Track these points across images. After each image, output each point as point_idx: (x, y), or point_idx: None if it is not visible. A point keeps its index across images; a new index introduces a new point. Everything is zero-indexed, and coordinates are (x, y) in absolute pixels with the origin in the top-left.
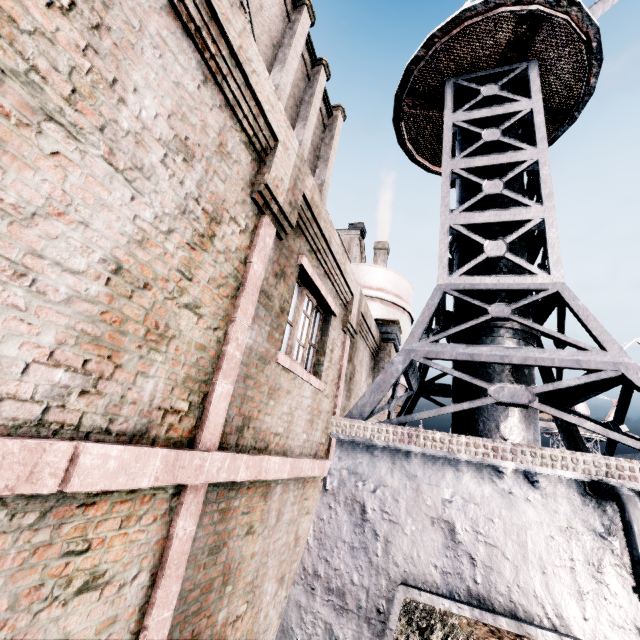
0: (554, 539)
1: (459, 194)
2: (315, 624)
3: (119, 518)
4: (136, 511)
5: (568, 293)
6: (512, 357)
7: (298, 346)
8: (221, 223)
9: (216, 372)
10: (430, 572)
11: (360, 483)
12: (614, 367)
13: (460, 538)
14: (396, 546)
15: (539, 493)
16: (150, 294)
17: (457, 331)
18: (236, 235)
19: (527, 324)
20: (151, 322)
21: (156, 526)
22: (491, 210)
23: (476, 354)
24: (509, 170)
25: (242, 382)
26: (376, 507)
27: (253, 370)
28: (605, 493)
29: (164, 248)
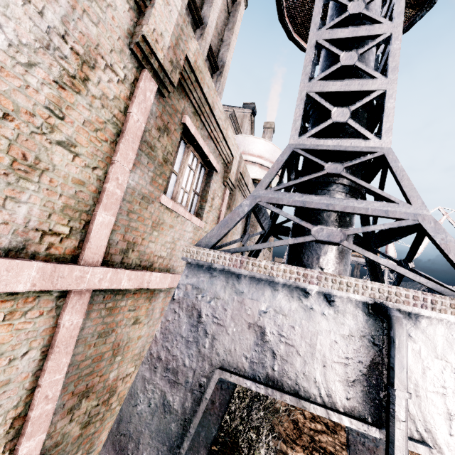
0: (337, 343)
1: (321, 67)
2: (154, 391)
3: (1, 313)
4: (20, 308)
5: (392, 156)
6: (336, 205)
7: (183, 192)
8: (95, 68)
9: (97, 205)
10: (241, 361)
11: (200, 295)
12: (414, 217)
13: (267, 339)
14: (220, 342)
15: (333, 310)
16: (12, 125)
17: (297, 183)
18: (114, 84)
19: (353, 180)
20: (17, 153)
21: (43, 319)
22: (343, 80)
23: (308, 202)
24: (366, 45)
25: (125, 215)
26: (209, 313)
27: (136, 207)
28: (381, 313)
29: (25, 81)
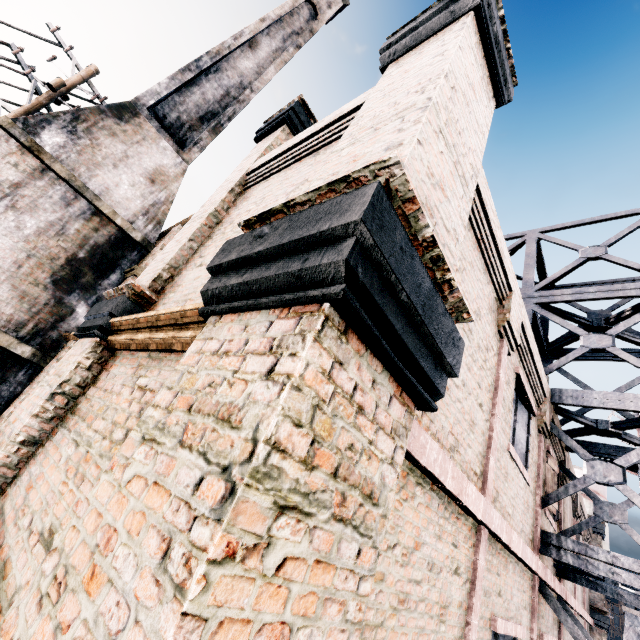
0: None
1: None
2: None
3: None
4: None
5: None
6: None
7: None
8: None
9: None
10: None
11: (636, 627)
12: None
13: None
14: None
15: None
16: None
17: None
18: None
19: None
20: None
21: None
22: None
23: None
24: None
25: None
26: None
27: None
28: None
29: None
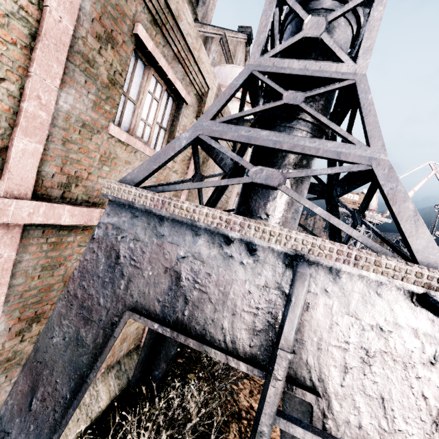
0: (250, 293)
1: None
2: (69, 326)
3: None
4: None
5: (364, 85)
6: (284, 143)
7: (144, 125)
8: None
9: (14, 128)
10: (154, 304)
11: (119, 236)
12: (368, 162)
13: (182, 284)
14: (135, 284)
15: (252, 259)
16: None
17: (247, 114)
18: None
19: (312, 113)
20: None
21: None
22: None
23: (254, 137)
24: None
25: (60, 145)
26: (127, 255)
27: (75, 136)
28: (292, 267)
29: None
